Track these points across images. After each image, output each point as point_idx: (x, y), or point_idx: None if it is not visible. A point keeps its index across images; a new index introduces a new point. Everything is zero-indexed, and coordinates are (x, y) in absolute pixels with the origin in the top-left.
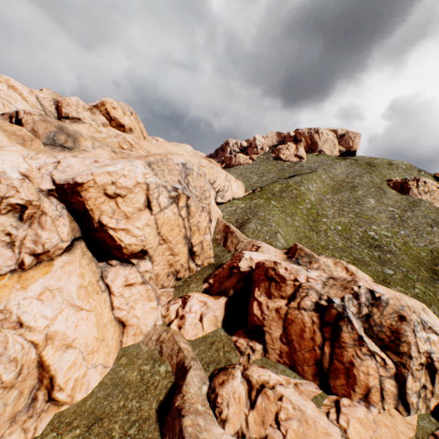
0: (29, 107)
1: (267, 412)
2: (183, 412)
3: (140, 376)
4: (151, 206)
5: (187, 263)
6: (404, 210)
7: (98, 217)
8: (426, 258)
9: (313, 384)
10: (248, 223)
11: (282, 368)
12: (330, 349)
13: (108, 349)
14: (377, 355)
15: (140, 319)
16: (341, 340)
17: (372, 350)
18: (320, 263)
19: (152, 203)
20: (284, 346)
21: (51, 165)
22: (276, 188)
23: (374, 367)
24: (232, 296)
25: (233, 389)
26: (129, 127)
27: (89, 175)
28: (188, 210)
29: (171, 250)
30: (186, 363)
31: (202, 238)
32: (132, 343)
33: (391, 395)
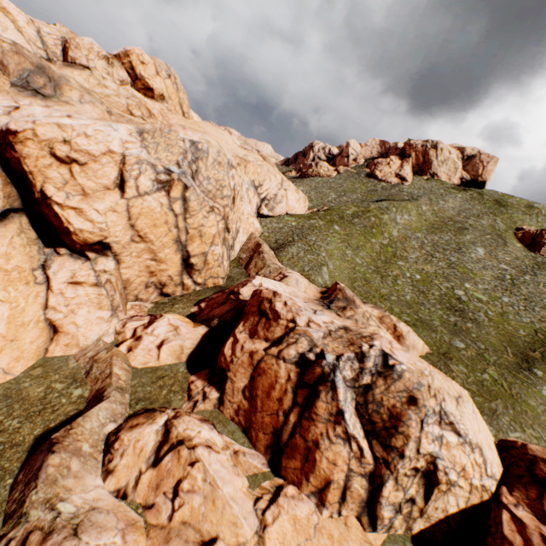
0: (24, 41)
1: (169, 476)
2: (56, 447)
3: (44, 394)
4: (126, 186)
5: (180, 277)
6: (523, 271)
7: (41, 185)
8: (524, 338)
9: (262, 458)
10: (289, 246)
11: (234, 428)
12: (297, 419)
13: (18, 353)
14: (354, 442)
15: (80, 328)
16: (313, 410)
17: (350, 434)
18: (357, 312)
19: (128, 183)
20: (245, 401)
21: (1, 109)
22: (348, 210)
23: (346, 456)
24: (216, 328)
25: (138, 437)
26: (160, 93)
27: (29, 123)
28: (186, 205)
29: (153, 253)
30: (107, 393)
31: (207, 249)
32: (61, 355)
33: (357, 499)
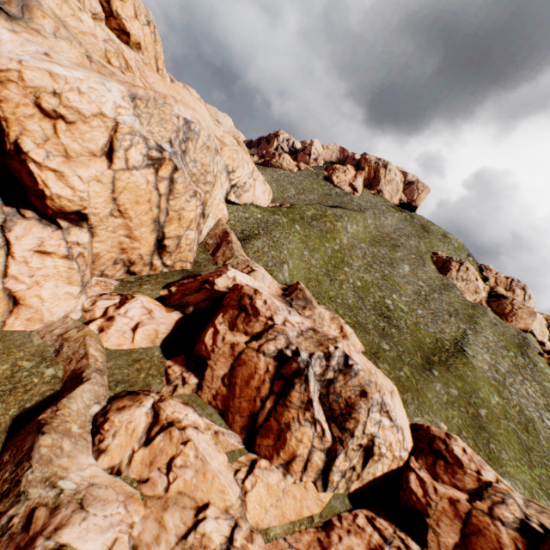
0: None
1: (162, 454)
2: (46, 429)
3: (11, 373)
4: (114, 156)
5: (150, 257)
6: (433, 289)
7: (16, 136)
8: (429, 345)
9: (238, 437)
10: (255, 239)
11: (211, 411)
12: (272, 405)
13: None
14: (319, 424)
15: (45, 302)
16: (288, 398)
17: (316, 418)
18: (315, 312)
19: (117, 153)
20: (224, 387)
21: None
22: (309, 212)
23: (311, 436)
24: (190, 315)
25: (130, 419)
26: (138, 40)
27: (13, 62)
28: (172, 186)
29: (129, 230)
30: (86, 374)
31: (182, 232)
32: (21, 330)
33: (315, 468)
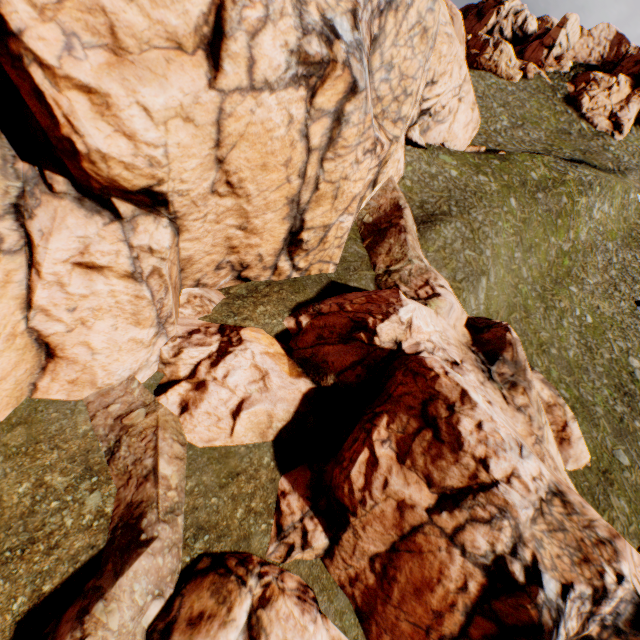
0: None
1: None
2: None
3: (31, 503)
4: (223, 51)
5: (274, 258)
6: None
7: None
8: None
9: None
10: (442, 223)
11: (343, 605)
12: None
13: None
14: None
15: (97, 354)
16: None
17: None
18: (531, 400)
19: (229, 41)
20: (370, 573)
21: None
22: (535, 171)
23: None
24: (327, 388)
25: None
26: None
27: None
28: (336, 131)
29: (243, 217)
30: (146, 522)
31: (334, 219)
32: (62, 398)
33: None
